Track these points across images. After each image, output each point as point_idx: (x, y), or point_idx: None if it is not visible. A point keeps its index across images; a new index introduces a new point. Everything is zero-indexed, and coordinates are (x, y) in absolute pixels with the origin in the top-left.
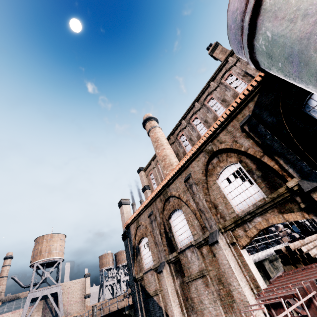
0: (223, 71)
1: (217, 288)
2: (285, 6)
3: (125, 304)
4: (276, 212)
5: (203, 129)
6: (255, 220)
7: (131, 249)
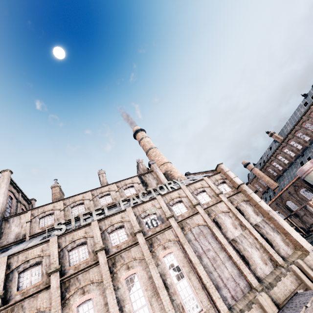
0: (281, 147)
1: (310, 216)
2: (308, 181)
3: None
4: None
5: (279, 167)
6: None
7: None
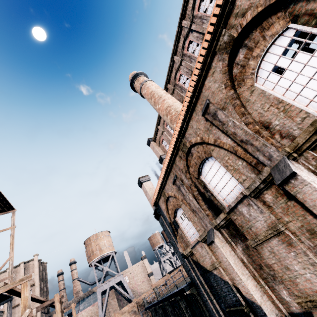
0: None
1: (310, 244)
2: None
3: (186, 274)
4: None
5: None
6: None
7: (168, 226)
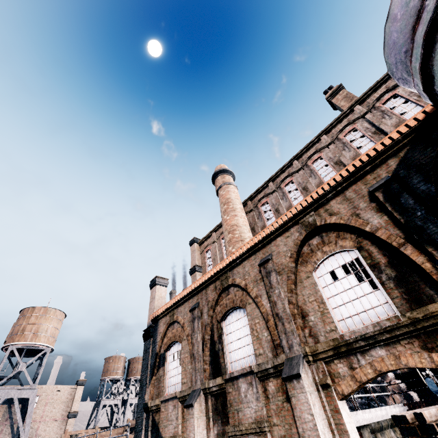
0: (343, 123)
1: None
2: None
3: None
4: (416, 346)
5: (298, 199)
6: (374, 353)
7: (152, 356)
